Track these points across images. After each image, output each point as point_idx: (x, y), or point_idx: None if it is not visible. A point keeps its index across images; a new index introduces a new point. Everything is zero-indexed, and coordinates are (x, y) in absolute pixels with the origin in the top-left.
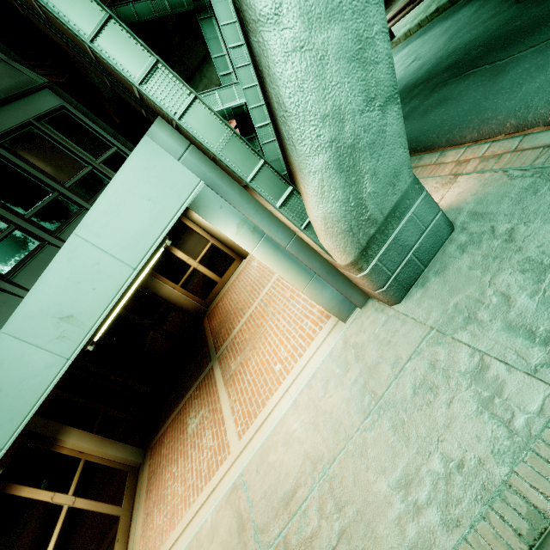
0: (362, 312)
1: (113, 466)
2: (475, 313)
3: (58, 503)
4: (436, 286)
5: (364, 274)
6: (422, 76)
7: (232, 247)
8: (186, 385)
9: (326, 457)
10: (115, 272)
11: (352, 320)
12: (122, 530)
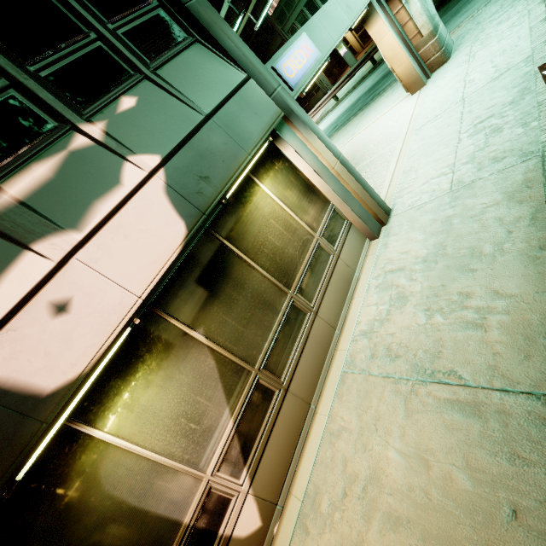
0: (432, 77)
1: None
2: (484, 29)
3: None
4: (461, 46)
5: (436, 38)
6: (378, 80)
7: None
8: None
9: (462, 77)
10: (359, 3)
11: (429, 81)
12: None
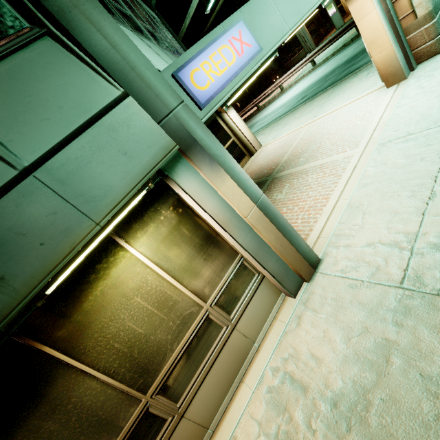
0: (417, 69)
1: None
2: None
3: None
4: None
5: (434, 21)
6: (358, 52)
7: (246, 145)
8: None
9: None
10: None
11: (412, 74)
12: None
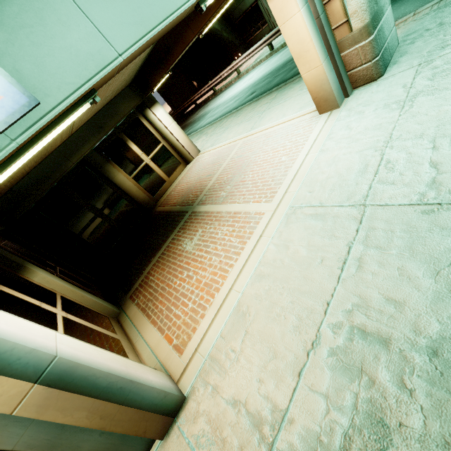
0: (352, 97)
1: (90, 309)
2: (446, 45)
3: (48, 310)
4: (406, 58)
5: (371, 39)
6: None
7: (180, 151)
8: (160, 240)
9: (382, 138)
10: None
11: (346, 103)
12: (127, 348)
